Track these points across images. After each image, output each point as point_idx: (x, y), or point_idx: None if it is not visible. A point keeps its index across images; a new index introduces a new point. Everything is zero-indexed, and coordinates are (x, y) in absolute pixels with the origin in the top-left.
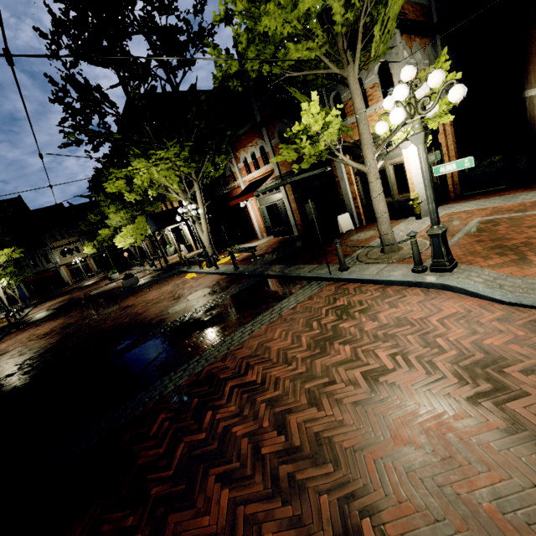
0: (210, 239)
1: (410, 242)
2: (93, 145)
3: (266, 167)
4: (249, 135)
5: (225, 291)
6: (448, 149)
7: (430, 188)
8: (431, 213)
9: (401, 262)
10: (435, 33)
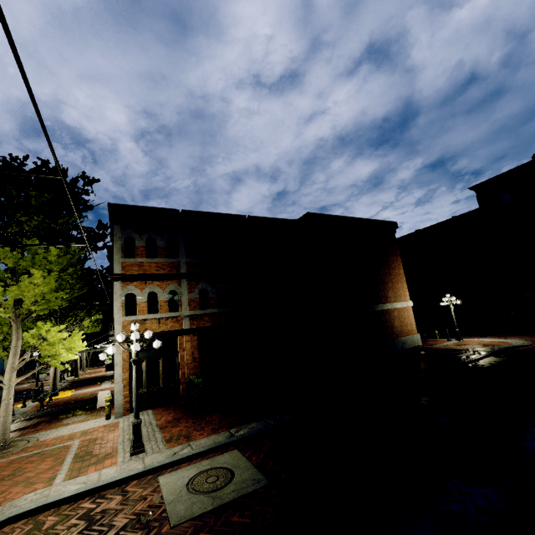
0: (56, 375)
1: None
2: None
3: None
4: None
5: None
6: (184, 359)
7: None
8: None
9: None
10: (180, 278)
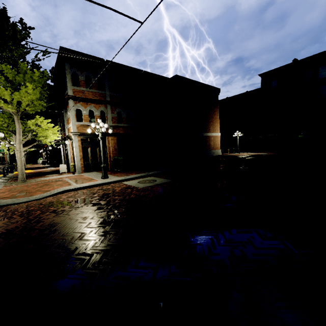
0: None
1: None
2: None
3: None
4: None
5: None
6: (110, 149)
7: None
8: None
9: (6, 186)
10: (107, 103)
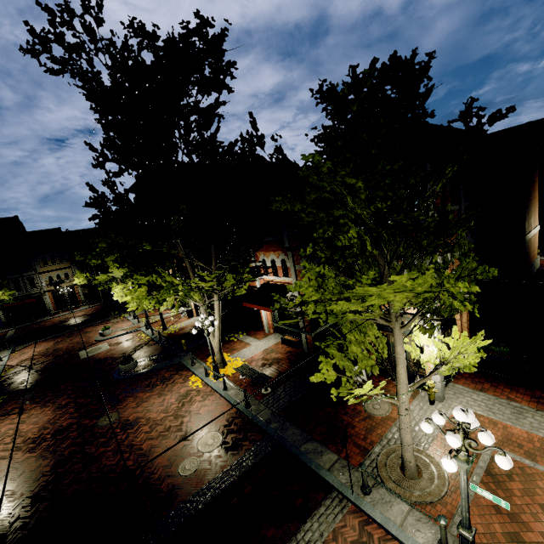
0: (220, 345)
1: (439, 525)
2: (122, 253)
3: (285, 279)
4: (273, 245)
5: (239, 455)
6: (462, 325)
7: (466, 500)
8: (464, 519)
9: (423, 510)
10: None
